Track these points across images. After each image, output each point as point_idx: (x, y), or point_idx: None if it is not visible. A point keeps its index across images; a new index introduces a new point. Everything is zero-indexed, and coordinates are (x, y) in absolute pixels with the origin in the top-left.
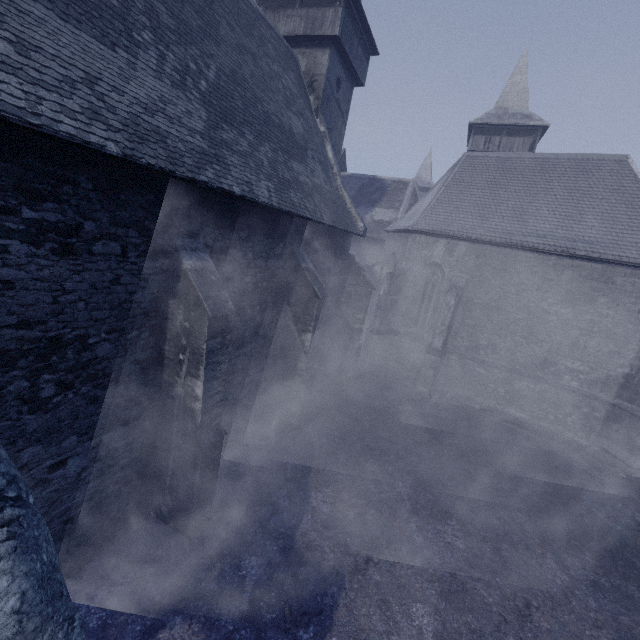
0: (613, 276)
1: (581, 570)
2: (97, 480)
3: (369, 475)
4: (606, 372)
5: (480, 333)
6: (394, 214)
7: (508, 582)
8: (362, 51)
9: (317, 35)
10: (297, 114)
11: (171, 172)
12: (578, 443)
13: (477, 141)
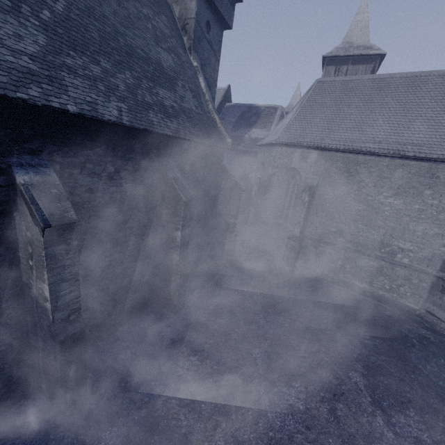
0: (437, 172)
1: (406, 427)
2: None
3: (232, 343)
4: (432, 251)
5: (330, 222)
6: (266, 132)
7: (339, 442)
8: None
9: None
10: (168, 50)
11: None
12: (409, 307)
13: (329, 70)
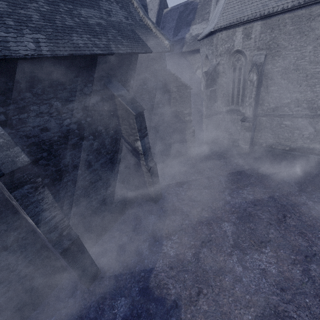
0: None
1: None
2: (5, 282)
3: (204, 221)
4: None
5: (283, 94)
6: (205, 25)
7: (317, 302)
8: None
9: None
10: None
11: None
12: None
13: None
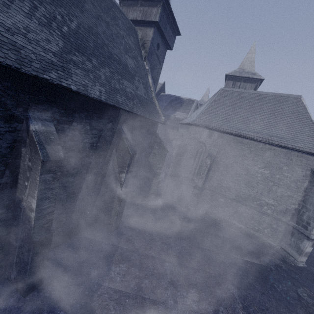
0: (291, 156)
1: None
2: None
3: (150, 257)
4: (286, 206)
5: (222, 180)
6: (186, 115)
7: None
8: (172, 32)
9: (147, 20)
10: (132, 57)
11: (17, 69)
12: (270, 244)
13: (229, 83)
